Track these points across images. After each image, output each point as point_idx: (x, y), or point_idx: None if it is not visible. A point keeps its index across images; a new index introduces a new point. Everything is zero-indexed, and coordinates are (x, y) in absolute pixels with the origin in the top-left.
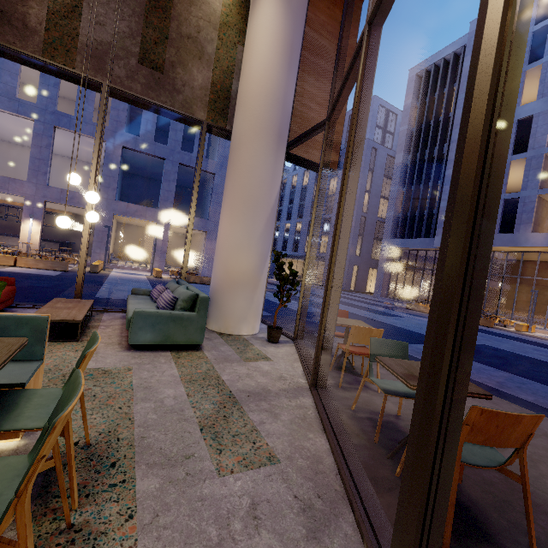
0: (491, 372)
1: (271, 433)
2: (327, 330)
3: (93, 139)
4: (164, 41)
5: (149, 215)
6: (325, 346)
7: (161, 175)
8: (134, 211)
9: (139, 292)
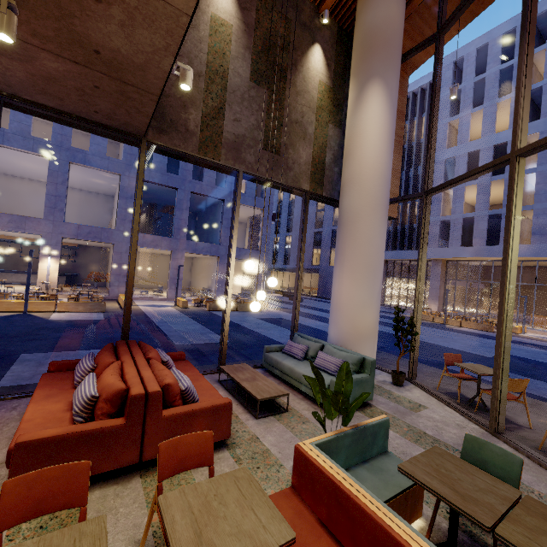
0: (545, 387)
1: (529, 482)
2: (502, 387)
3: (107, 172)
4: (280, 128)
5: (164, 244)
6: (502, 400)
7: (166, 201)
8: (149, 241)
9: (272, 349)
